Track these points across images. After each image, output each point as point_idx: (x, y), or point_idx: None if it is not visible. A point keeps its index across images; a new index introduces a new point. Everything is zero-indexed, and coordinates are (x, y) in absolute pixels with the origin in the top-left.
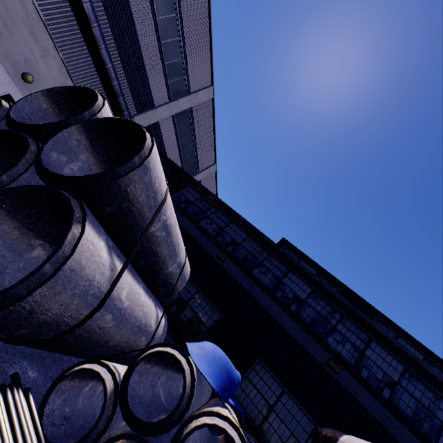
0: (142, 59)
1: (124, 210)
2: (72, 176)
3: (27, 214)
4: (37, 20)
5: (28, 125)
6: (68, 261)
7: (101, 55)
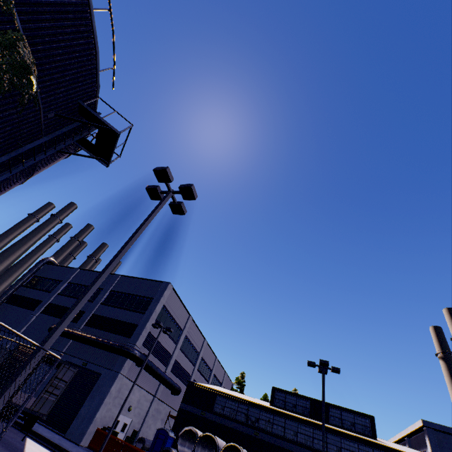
0: (162, 345)
1: None
2: None
3: None
4: (130, 383)
5: None
6: None
7: (156, 372)
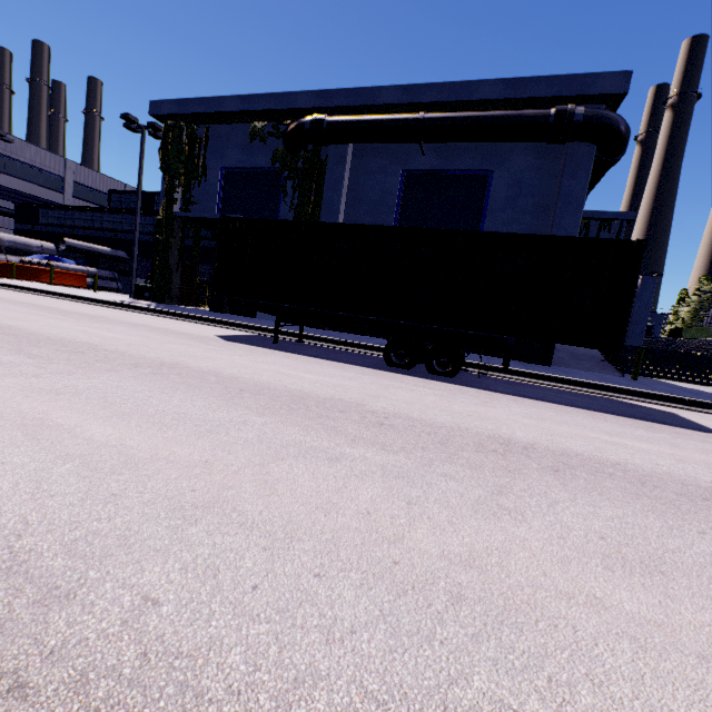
0: None
1: None
2: None
3: None
4: None
5: None
6: None
7: None
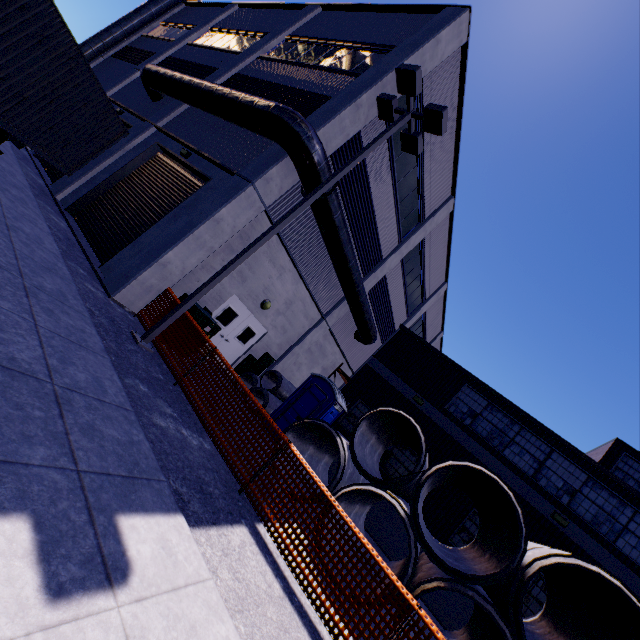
0: (374, 217)
1: None
2: None
3: None
4: (276, 244)
5: (470, 577)
6: None
7: (346, 256)
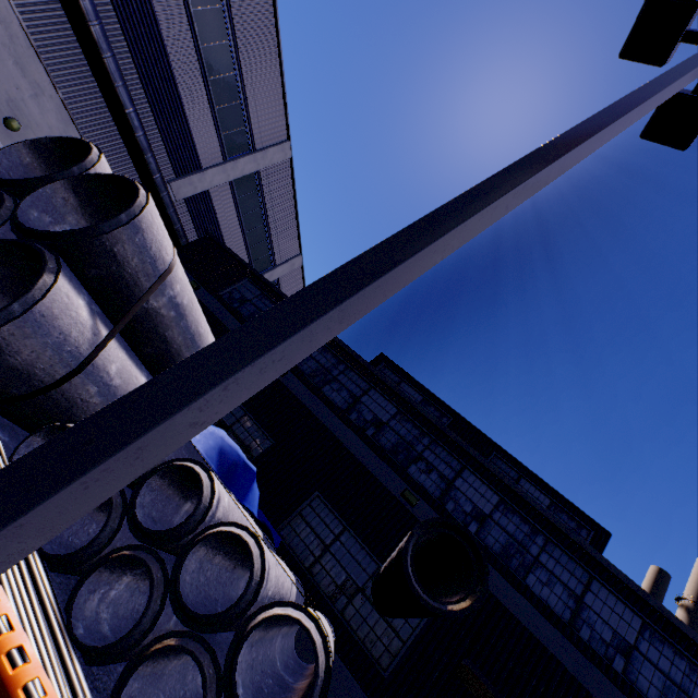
0: (181, 102)
1: (114, 275)
2: (50, 231)
3: (0, 274)
4: (26, 46)
5: (5, 180)
6: (38, 304)
7: (117, 96)
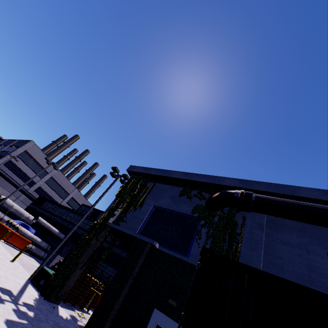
0: (26, 174)
1: (5, 209)
2: None
3: None
4: None
5: None
6: None
7: (11, 181)
